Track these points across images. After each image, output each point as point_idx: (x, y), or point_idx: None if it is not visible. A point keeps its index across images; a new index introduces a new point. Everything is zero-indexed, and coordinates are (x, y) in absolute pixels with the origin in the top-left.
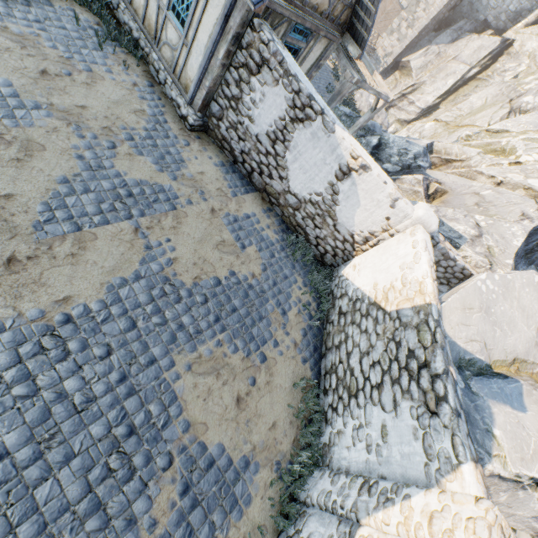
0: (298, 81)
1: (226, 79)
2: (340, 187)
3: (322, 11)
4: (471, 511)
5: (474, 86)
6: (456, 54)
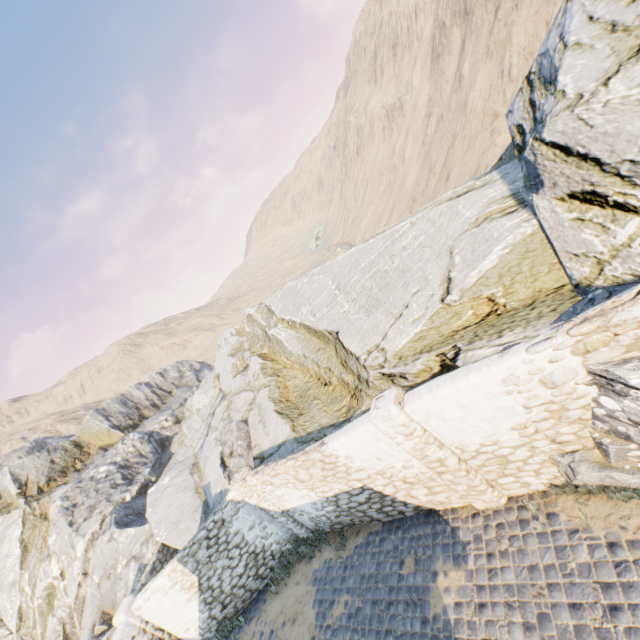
0: None
1: None
2: None
3: None
4: (236, 491)
5: None
6: None
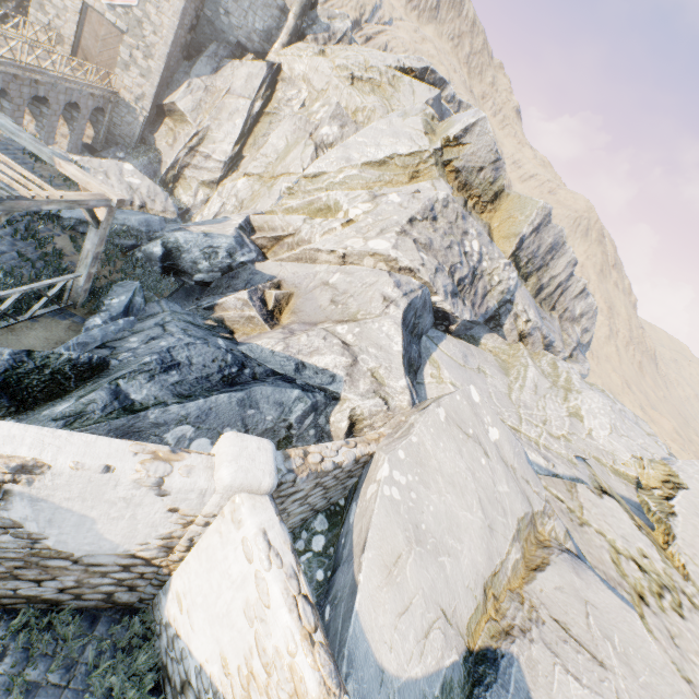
0: None
1: None
2: (10, 515)
3: None
4: None
5: (268, 122)
6: (227, 86)
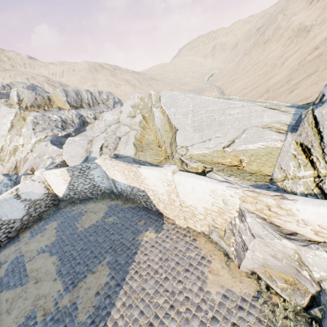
0: None
1: None
2: (23, 198)
3: None
4: (100, 161)
5: None
6: None
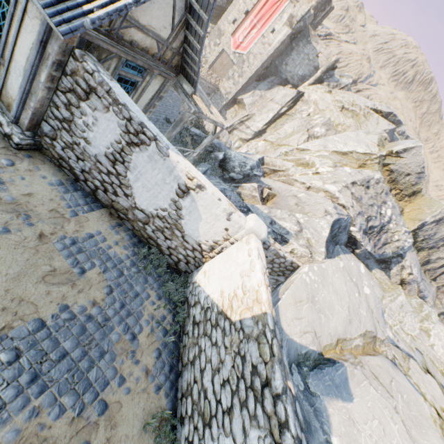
0: (128, 110)
1: (54, 101)
2: (182, 203)
3: (153, 54)
4: None
5: (286, 119)
6: (272, 97)
